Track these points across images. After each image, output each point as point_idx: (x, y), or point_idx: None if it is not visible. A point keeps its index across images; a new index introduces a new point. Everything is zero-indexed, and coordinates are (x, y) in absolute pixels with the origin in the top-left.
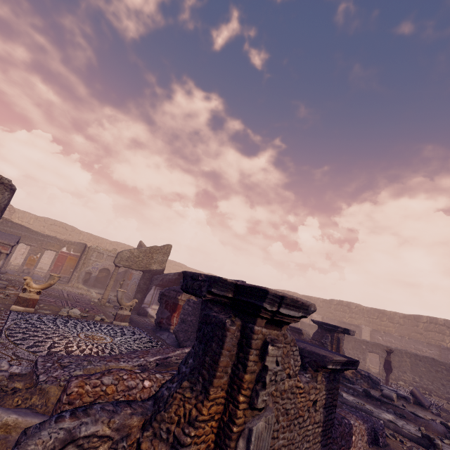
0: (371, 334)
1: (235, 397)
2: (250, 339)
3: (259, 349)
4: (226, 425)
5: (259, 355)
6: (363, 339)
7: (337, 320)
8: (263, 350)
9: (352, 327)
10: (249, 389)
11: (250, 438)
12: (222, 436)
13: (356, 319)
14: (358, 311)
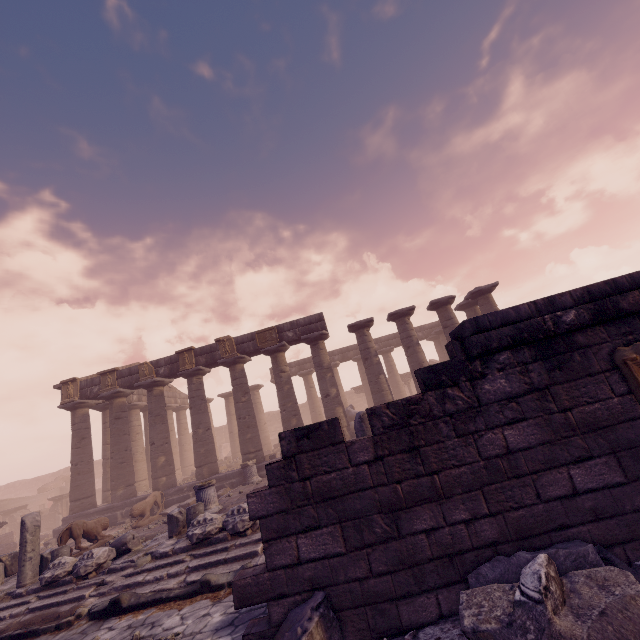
0: None
1: None
2: None
3: None
4: None
5: None
6: None
7: None
8: None
9: None
10: None
11: None
12: None
13: None
14: None
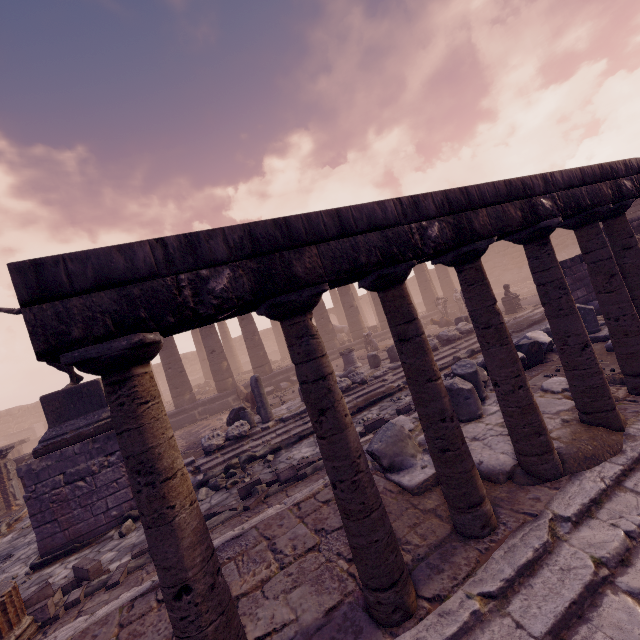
0: (46, 426)
1: (3, 481)
2: (0, 466)
3: (4, 466)
4: (4, 489)
5: (5, 467)
6: (39, 437)
7: (3, 436)
8: (6, 466)
9: (24, 432)
10: (6, 477)
11: (13, 486)
12: (4, 492)
13: (25, 421)
14: (25, 413)
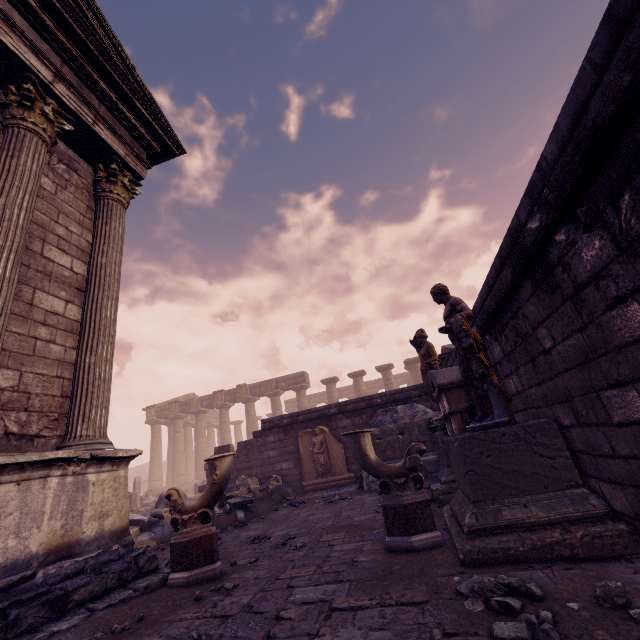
0: None
1: None
2: None
3: None
4: None
5: None
6: None
7: None
8: None
9: None
10: None
11: None
12: None
13: None
14: None
